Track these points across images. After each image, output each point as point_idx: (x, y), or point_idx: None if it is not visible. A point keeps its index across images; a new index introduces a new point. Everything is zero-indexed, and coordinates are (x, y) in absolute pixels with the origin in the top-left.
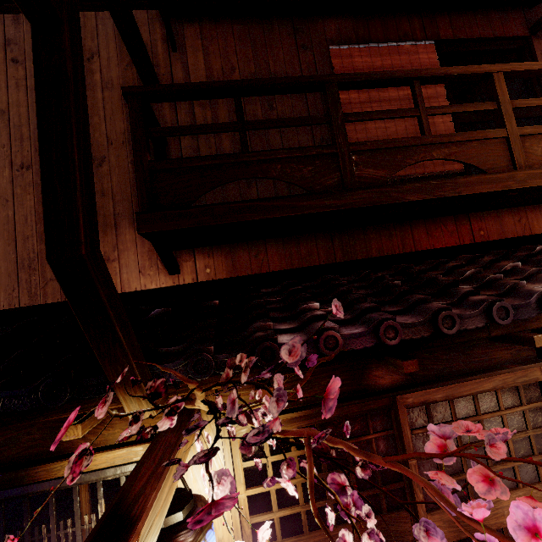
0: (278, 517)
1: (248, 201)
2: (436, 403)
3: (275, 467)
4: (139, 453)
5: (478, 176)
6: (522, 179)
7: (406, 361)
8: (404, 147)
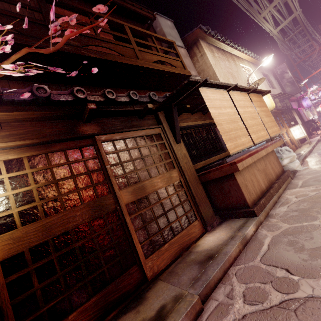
0: (17, 212)
1: None
2: (118, 141)
3: (13, 182)
4: None
5: (123, 57)
6: (141, 63)
7: (89, 103)
8: (87, 37)
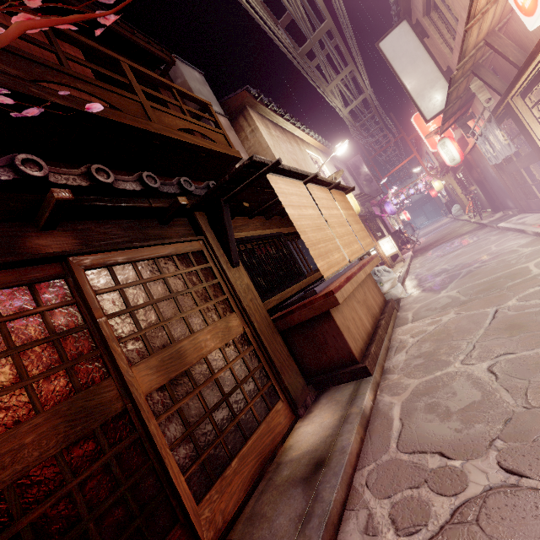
0: None
1: None
2: (120, 267)
3: None
4: None
5: (122, 113)
6: (158, 128)
7: (55, 188)
8: (43, 66)
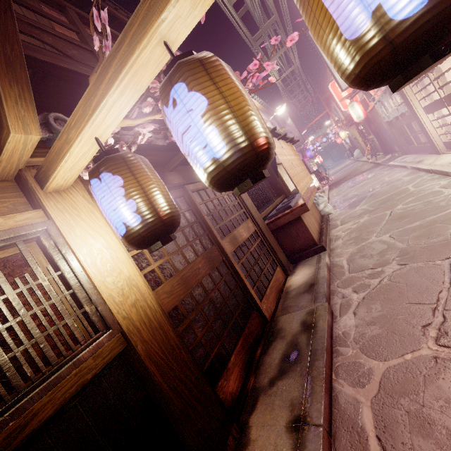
0: (157, 267)
1: (35, 46)
2: (201, 192)
3: None
4: (0, 225)
5: None
6: None
7: None
8: None
